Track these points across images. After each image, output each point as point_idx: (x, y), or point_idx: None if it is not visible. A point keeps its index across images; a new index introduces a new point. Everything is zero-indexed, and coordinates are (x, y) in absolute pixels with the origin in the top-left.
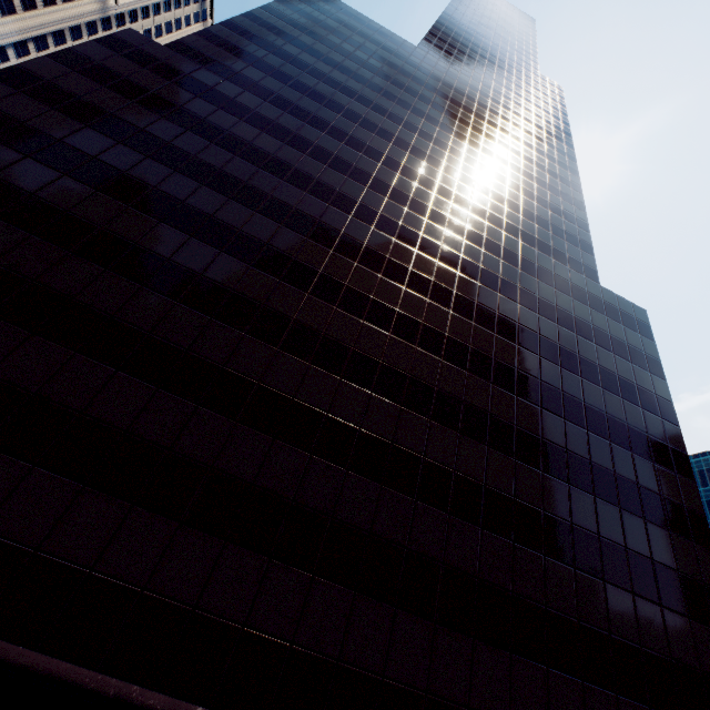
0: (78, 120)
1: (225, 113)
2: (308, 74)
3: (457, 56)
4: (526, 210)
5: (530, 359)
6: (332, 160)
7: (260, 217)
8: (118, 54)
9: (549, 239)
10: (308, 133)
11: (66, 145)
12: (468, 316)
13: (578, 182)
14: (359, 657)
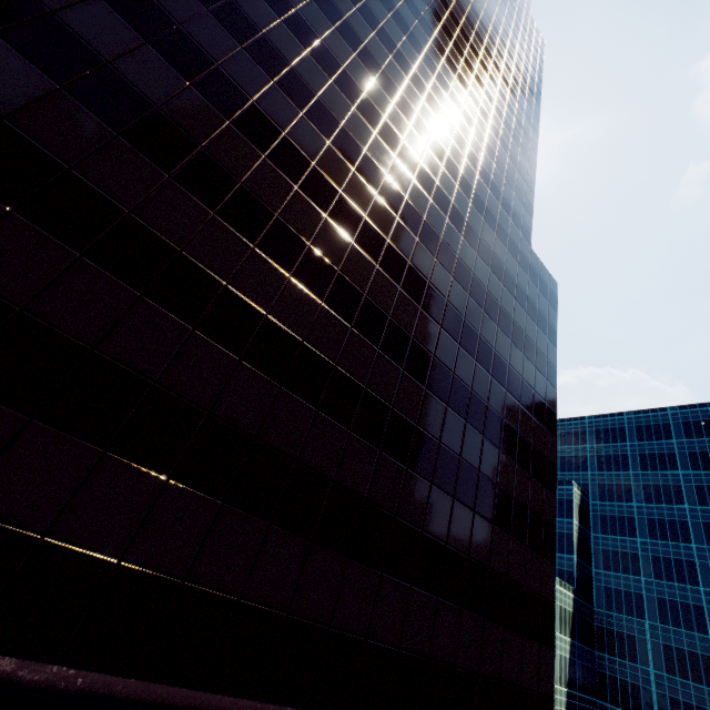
0: None
1: None
2: None
3: None
4: (489, 145)
5: (460, 295)
6: None
7: None
8: None
9: (502, 184)
10: None
11: None
12: (414, 230)
13: (536, 142)
14: (214, 576)
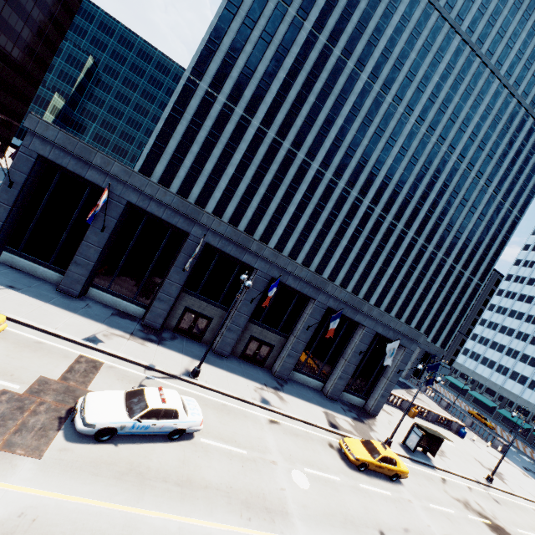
0: None
1: None
2: None
3: None
4: None
5: None
6: None
7: None
8: None
9: None
10: None
11: None
12: None
13: None
14: None
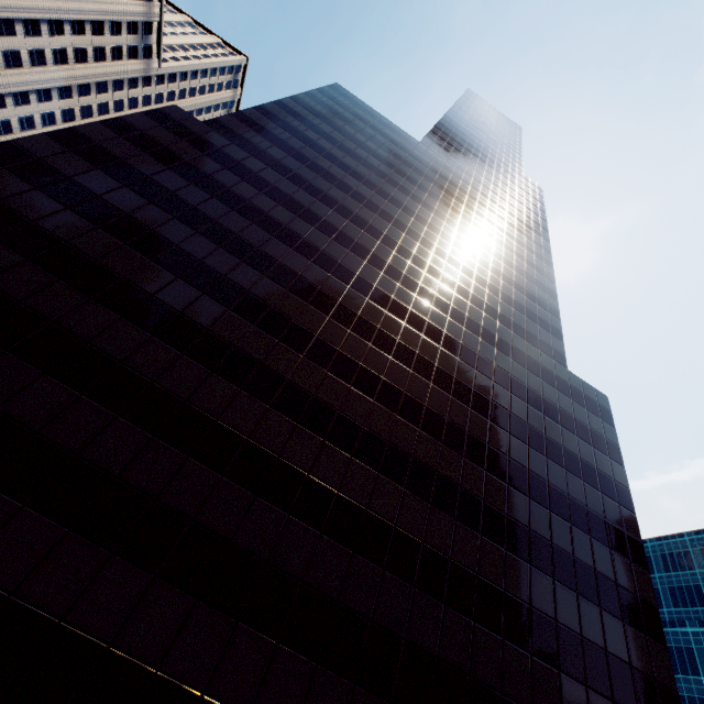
0: (117, 180)
1: (248, 185)
2: (324, 158)
3: (454, 153)
4: (505, 294)
5: (501, 436)
6: (337, 234)
7: (267, 281)
8: (161, 126)
9: (524, 322)
10: (319, 209)
11: (103, 201)
12: (447, 389)
13: (552, 273)
14: None
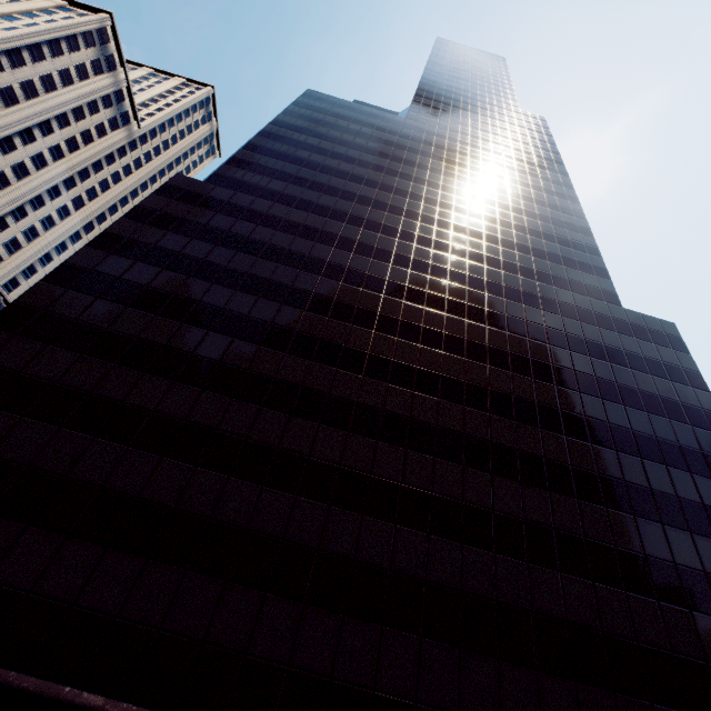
0: (156, 265)
1: (263, 228)
2: (321, 173)
3: (442, 116)
4: (536, 249)
5: (571, 397)
6: (356, 246)
7: (309, 315)
8: (173, 200)
9: (564, 272)
10: (332, 227)
11: (152, 290)
12: (505, 367)
13: (580, 208)
14: (476, 709)
